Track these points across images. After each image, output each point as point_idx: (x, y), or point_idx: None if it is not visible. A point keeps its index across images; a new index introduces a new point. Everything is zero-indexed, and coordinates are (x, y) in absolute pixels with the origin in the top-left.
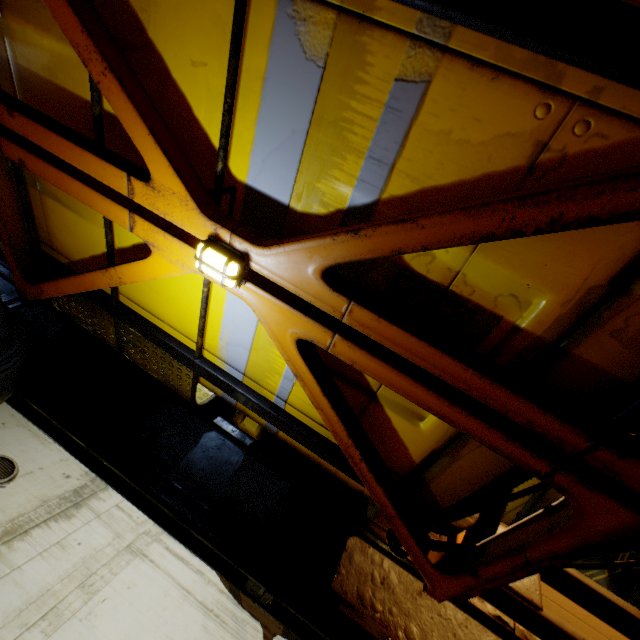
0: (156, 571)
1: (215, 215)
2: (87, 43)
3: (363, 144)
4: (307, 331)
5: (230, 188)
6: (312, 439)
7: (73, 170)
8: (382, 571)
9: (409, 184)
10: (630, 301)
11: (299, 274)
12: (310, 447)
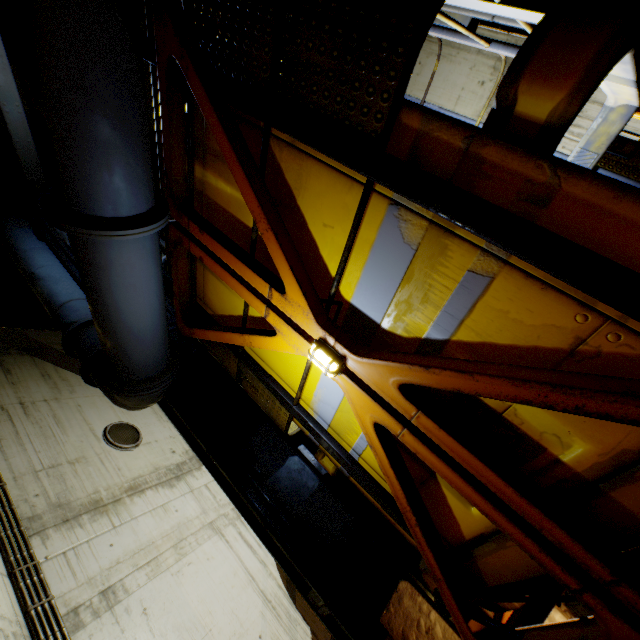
0: (229, 551)
1: (325, 323)
2: (260, 212)
3: (440, 302)
4: (383, 419)
5: (338, 302)
6: (377, 492)
7: (232, 269)
8: (428, 621)
9: (474, 336)
10: None
11: (381, 381)
12: (375, 498)
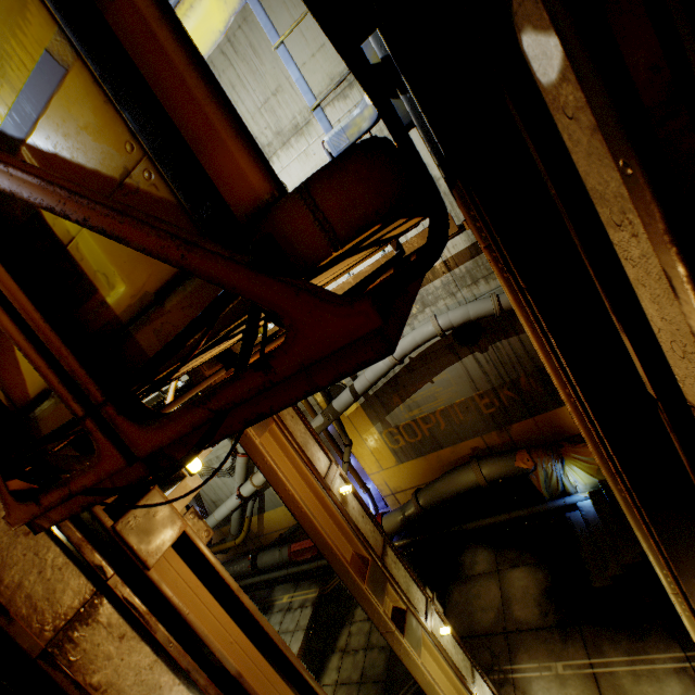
0: None
1: None
2: None
3: (18, 83)
4: None
5: None
6: None
7: None
8: None
9: (48, 142)
10: (165, 312)
11: None
12: None
